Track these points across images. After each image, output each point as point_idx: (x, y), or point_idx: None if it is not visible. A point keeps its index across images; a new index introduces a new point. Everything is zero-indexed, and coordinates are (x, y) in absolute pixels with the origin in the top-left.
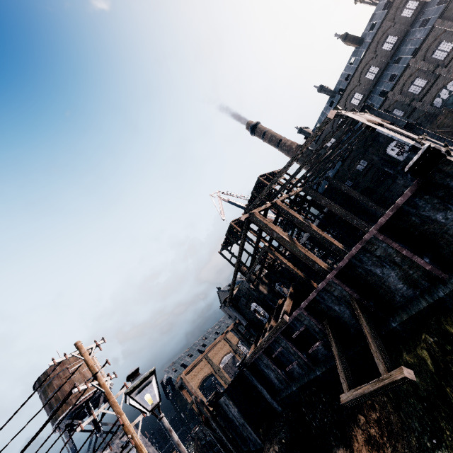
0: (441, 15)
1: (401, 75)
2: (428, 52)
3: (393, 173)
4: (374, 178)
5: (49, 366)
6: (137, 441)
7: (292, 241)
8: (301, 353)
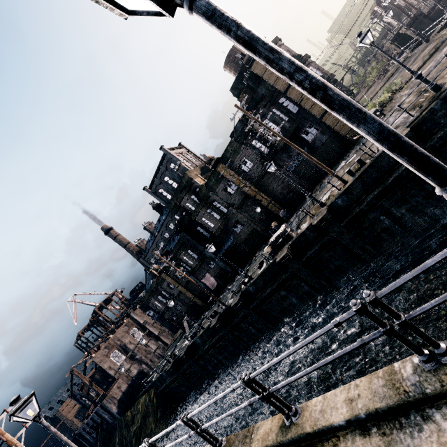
0: None
1: None
2: None
3: None
4: None
5: None
6: None
7: (91, 383)
8: (94, 431)
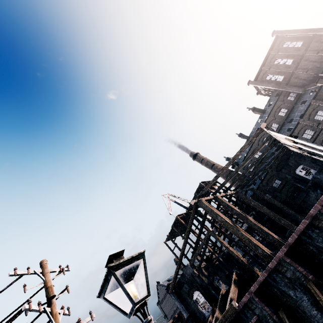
0: (314, 98)
1: (295, 127)
2: (310, 116)
3: (304, 188)
4: (288, 194)
5: (9, 275)
6: None
7: (235, 225)
8: None
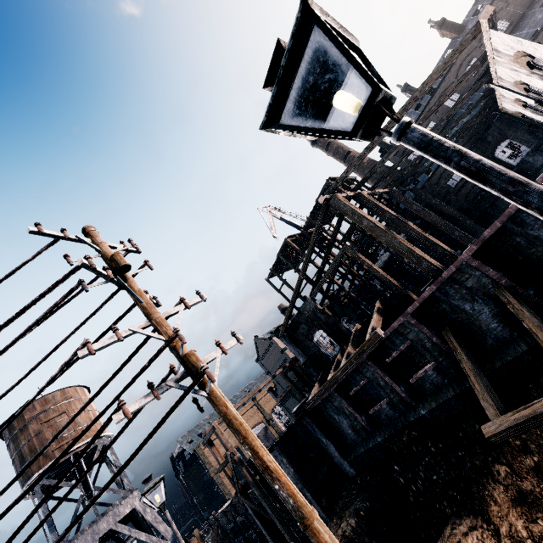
0: None
1: None
2: None
3: None
4: (469, 196)
5: (28, 231)
6: (215, 388)
7: (390, 231)
8: (397, 385)
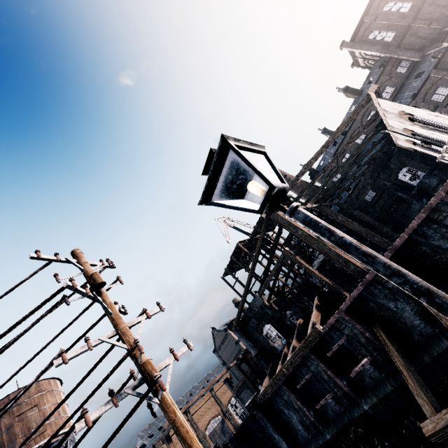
0: (435, 66)
1: None
2: (427, 95)
3: (407, 197)
4: (383, 208)
5: (30, 257)
6: (166, 395)
7: (320, 239)
8: (340, 379)
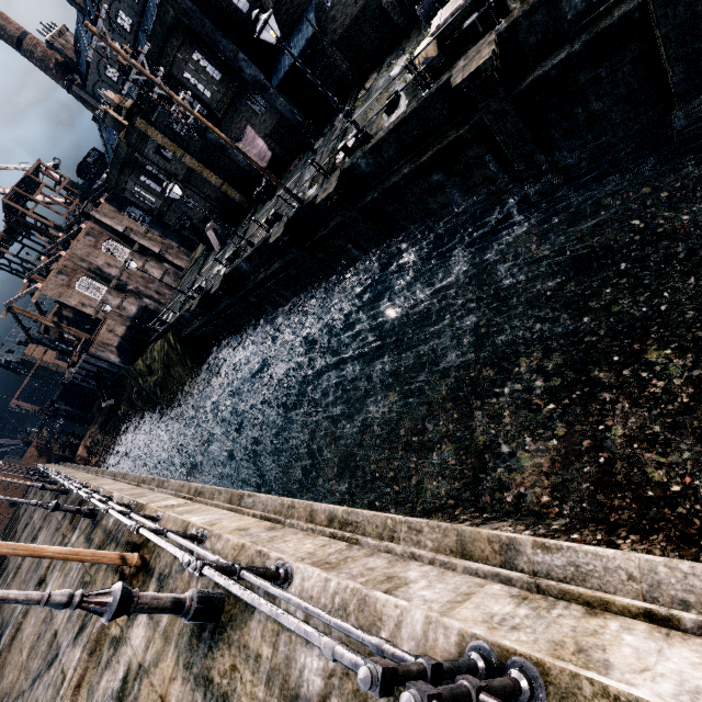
0: None
1: None
2: None
3: None
4: None
5: None
6: None
7: (58, 325)
8: (93, 380)
